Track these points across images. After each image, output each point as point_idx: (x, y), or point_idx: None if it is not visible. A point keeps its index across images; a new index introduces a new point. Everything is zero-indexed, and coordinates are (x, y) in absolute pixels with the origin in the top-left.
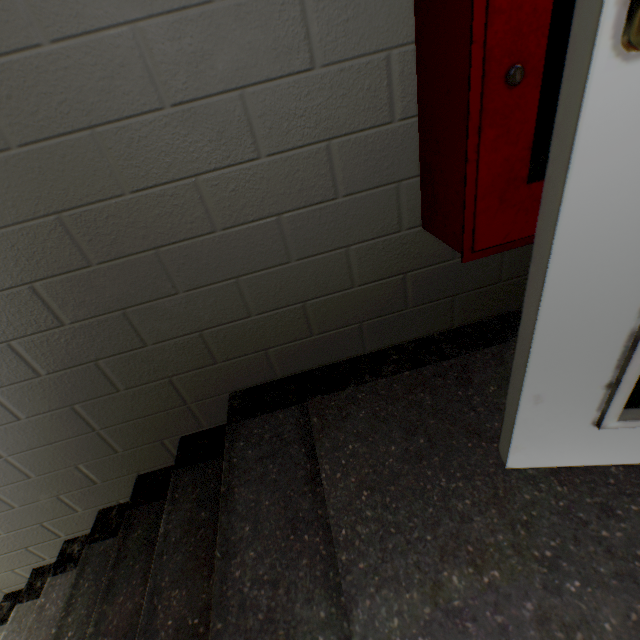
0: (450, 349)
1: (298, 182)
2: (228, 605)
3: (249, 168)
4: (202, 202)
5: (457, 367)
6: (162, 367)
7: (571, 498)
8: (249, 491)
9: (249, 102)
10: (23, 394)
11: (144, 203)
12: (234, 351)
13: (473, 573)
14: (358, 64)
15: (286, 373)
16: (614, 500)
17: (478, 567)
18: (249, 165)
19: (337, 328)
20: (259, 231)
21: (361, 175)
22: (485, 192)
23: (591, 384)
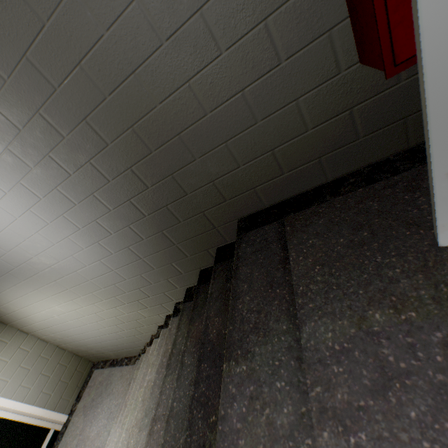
0: (403, 165)
1: (250, 62)
2: (235, 319)
3: (217, 64)
4: (195, 97)
5: (407, 178)
6: (198, 206)
7: None
8: (247, 268)
9: (206, 16)
10: (141, 226)
11: (167, 108)
12: (234, 192)
13: (393, 313)
14: None
15: (270, 203)
16: None
17: (398, 310)
18: (216, 62)
19: (301, 165)
20: (232, 106)
21: (296, 37)
22: (396, 3)
23: None
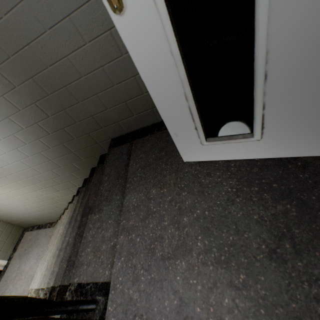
0: None
1: (105, 51)
2: (98, 195)
3: (84, 49)
4: (73, 66)
5: None
6: (84, 130)
7: (200, 171)
8: (109, 169)
9: (74, 21)
10: (48, 140)
11: (55, 70)
12: (106, 123)
13: (159, 190)
14: None
15: (129, 131)
16: (213, 171)
17: (161, 188)
18: (84, 47)
19: (143, 112)
20: (98, 74)
21: None
22: None
23: (190, 128)
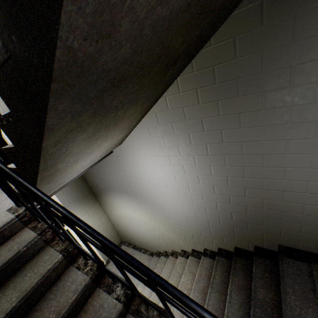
0: None
1: None
2: (286, 304)
3: None
4: (303, 208)
5: None
6: (263, 230)
7: None
8: (289, 280)
9: None
10: (225, 220)
11: (286, 204)
12: (287, 236)
13: None
14: None
15: (302, 249)
16: None
17: None
18: None
19: None
20: (317, 218)
21: None
22: None
23: None
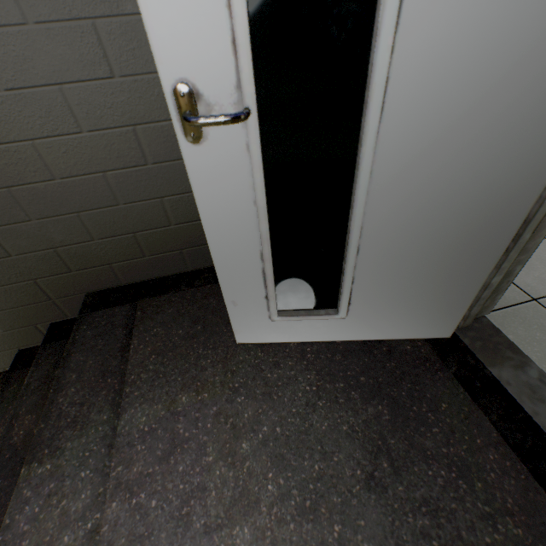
0: None
1: (116, 151)
2: (51, 416)
3: (75, 138)
4: (41, 158)
5: None
6: (27, 272)
7: (263, 359)
8: (82, 355)
9: (68, 94)
10: None
11: None
12: (85, 264)
13: (195, 395)
14: (148, 78)
15: (129, 281)
16: (283, 360)
17: (199, 392)
18: (75, 136)
19: (164, 252)
20: (91, 182)
21: (163, 151)
22: None
23: (258, 296)
